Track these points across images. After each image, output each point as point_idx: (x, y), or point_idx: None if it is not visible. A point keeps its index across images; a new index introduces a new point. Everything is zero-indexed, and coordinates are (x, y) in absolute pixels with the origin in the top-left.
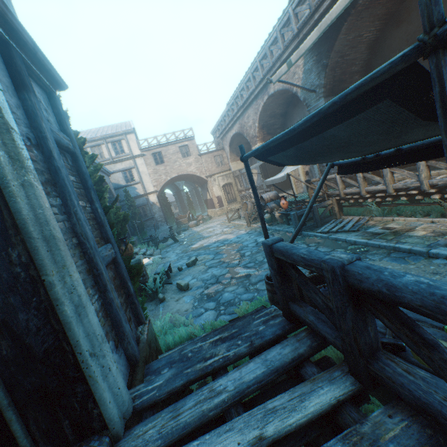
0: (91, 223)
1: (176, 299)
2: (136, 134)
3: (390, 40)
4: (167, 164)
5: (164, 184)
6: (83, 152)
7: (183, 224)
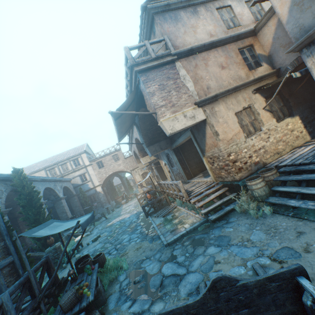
0: (2, 250)
1: (70, 267)
2: (87, 152)
3: None
4: (106, 167)
5: (105, 179)
6: (33, 192)
7: (119, 202)
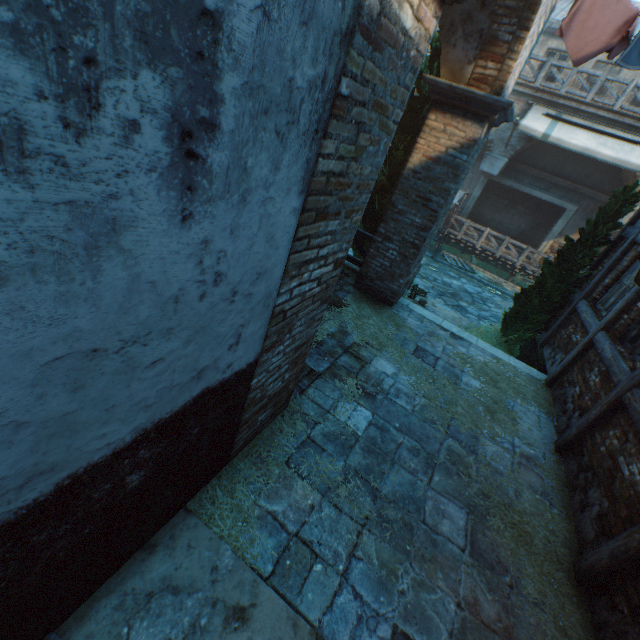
0: None
1: (432, 305)
2: None
3: (547, 152)
4: None
5: None
6: None
7: None
